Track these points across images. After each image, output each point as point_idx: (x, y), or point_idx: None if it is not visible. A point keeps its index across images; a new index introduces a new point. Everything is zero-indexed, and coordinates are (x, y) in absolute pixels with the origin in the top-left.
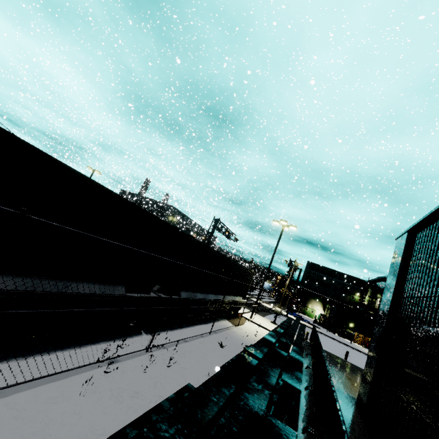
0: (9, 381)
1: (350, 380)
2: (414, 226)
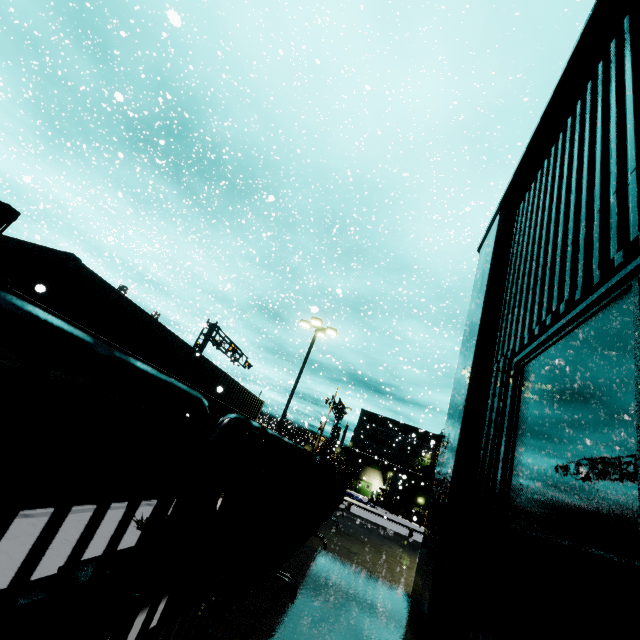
0: None
1: (406, 561)
2: (513, 182)
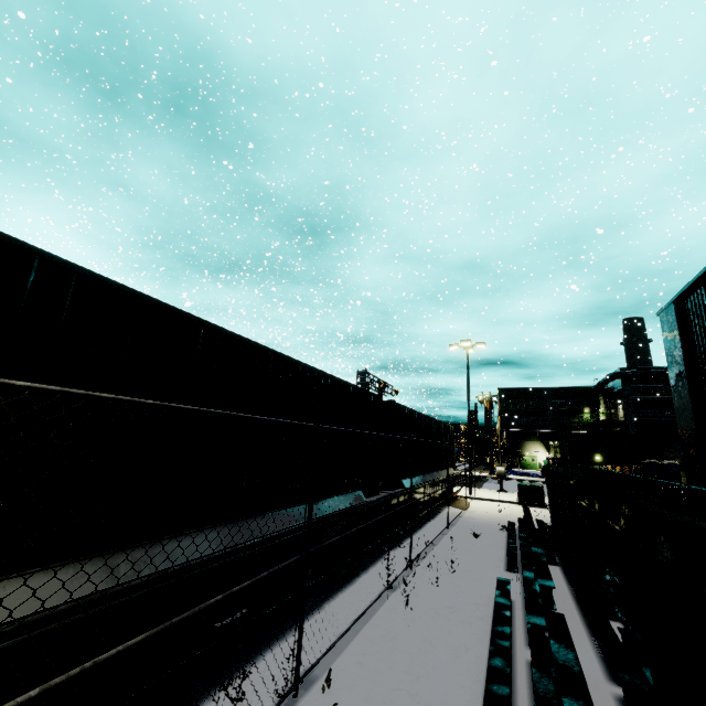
0: (334, 633)
1: None
2: (681, 294)
